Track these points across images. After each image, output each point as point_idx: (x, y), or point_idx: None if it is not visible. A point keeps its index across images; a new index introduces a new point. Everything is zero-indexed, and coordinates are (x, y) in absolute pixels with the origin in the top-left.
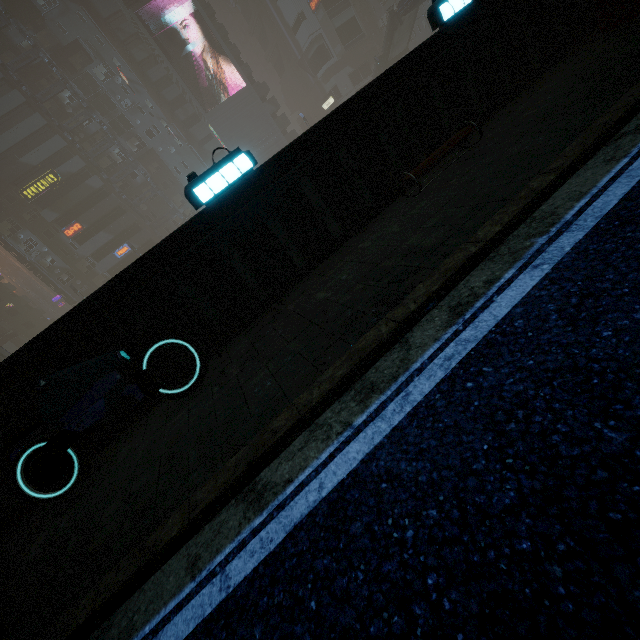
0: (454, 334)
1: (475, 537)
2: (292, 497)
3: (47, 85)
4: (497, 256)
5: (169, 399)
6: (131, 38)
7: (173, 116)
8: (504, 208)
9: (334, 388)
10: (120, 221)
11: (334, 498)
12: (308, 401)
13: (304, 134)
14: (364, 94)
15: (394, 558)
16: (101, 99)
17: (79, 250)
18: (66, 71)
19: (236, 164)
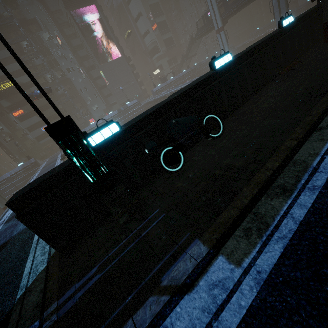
0: None
1: None
2: None
3: (13, 36)
4: None
5: (212, 138)
6: (64, 23)
7: (81, 64)
8: None
9: (325, 109)
10: (47, 111)
11: None
12: (317, 112)
13: (245, 52)
14: (262, 44)
15: None
16: (44, 49)
17: (20, 124)
18: (26, 32)
19: (227, 56)
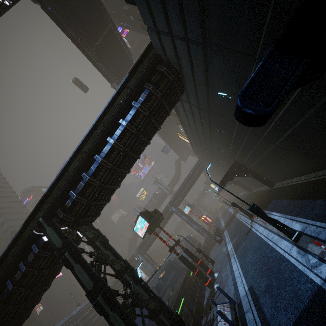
0: None
1: None
2: None
3: None
4: None
5: None
6: None
7: None
8: None
9: None
10: None
11: None
12: None
13: None
14: None
15: None
16: None
17: None
18: None
19: None
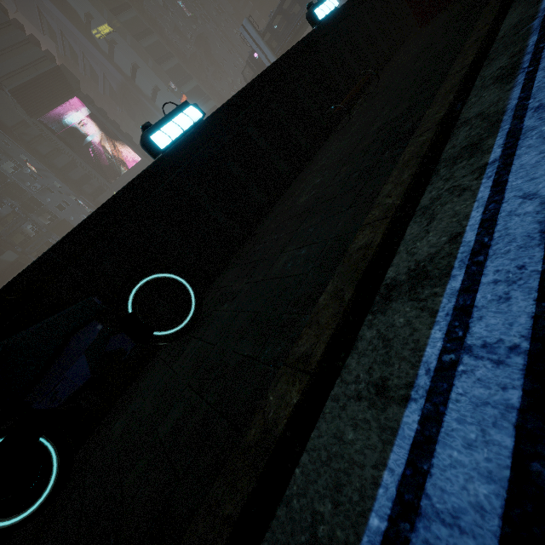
0: (529, 73)
1: None
2: (488, 233)
3: None
4: (496, 56)
5: (166, 341)
6: (36, 139)
7: (80, 191)
8: (459, 57)
9: (410, 186)
10: None
11: None
12: (387, 207)
13: (239, 92)
14: (278, 64)
15: None
16: (11, 187)
17: None
18: None
19: (187, 114)
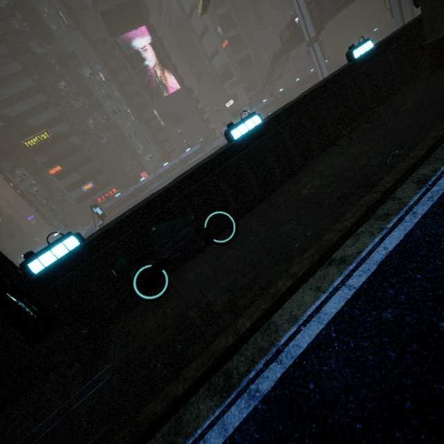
0: (427, 190)
1: None
2: (368, 255)
3: (50, 77)
4: (430, 162)
5: (218, 246)
6: (109, 54)
7: (130, 103)
8: (421, 144)
9: (357, 220)
10: (88, 166)
11: (398, 249)
12: (344, 226)
13: (286, 108)
14: (316, 91)
15: None
16: (85, 88)
17: (57, 184)
18: (64, 69)
19: (253, 120)
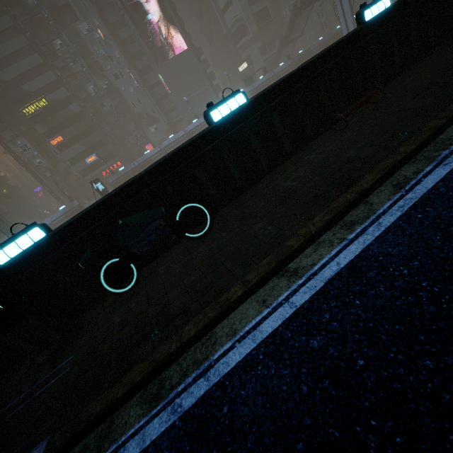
0: (401, 196)
1: (443, 267)
2: (320, 270)
3: (44, 34)
4: (417, 160)
5: (190, 240)
6: (107, 5)
7: (133, 65)
8: (414, 136)
9: (324, 225)
10: (91, 137)
11: (350, 266)
12: (308, 232)
13: (277, 84)
14: (314, 63)
15: (399, 280)
16: (83, 48)
17: (60, 155)
18: (58, 25)
19: (236, 99)
